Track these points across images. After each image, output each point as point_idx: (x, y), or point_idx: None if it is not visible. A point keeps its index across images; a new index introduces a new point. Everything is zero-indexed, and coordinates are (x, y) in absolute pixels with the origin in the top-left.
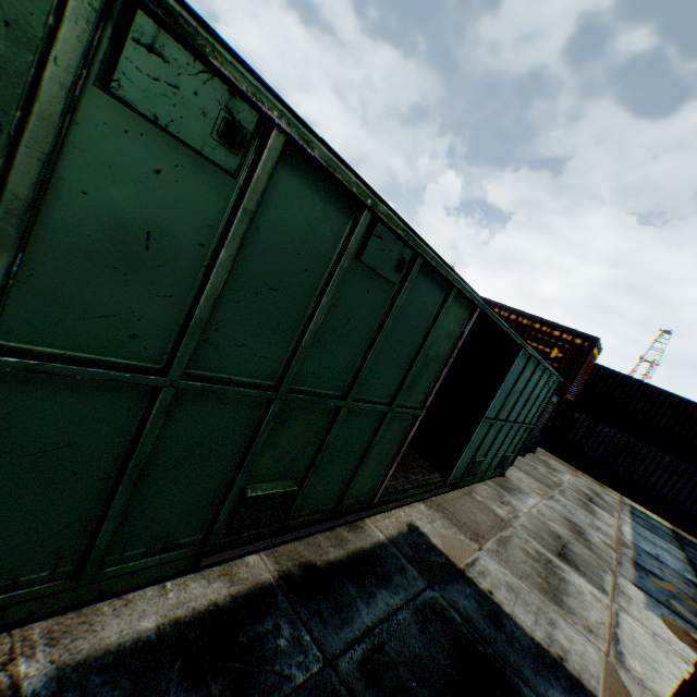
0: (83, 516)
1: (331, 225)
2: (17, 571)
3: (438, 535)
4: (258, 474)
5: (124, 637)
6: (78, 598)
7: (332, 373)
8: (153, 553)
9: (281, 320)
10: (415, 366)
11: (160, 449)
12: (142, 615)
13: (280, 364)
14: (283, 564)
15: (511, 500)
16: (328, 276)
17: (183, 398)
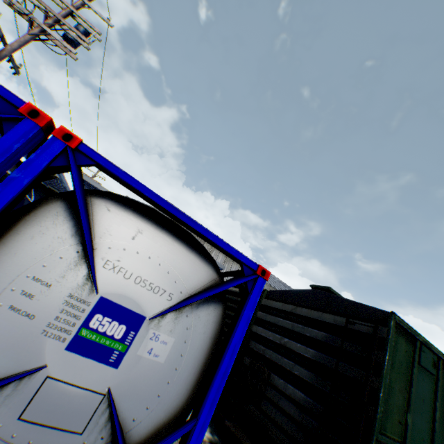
0: None
1: None
2: None
3: None
4: None
5: None
6: None
7: None
8: None
9: None
10: None
11: None
12: None
13: None
14: None
15: None
16: None
17: None
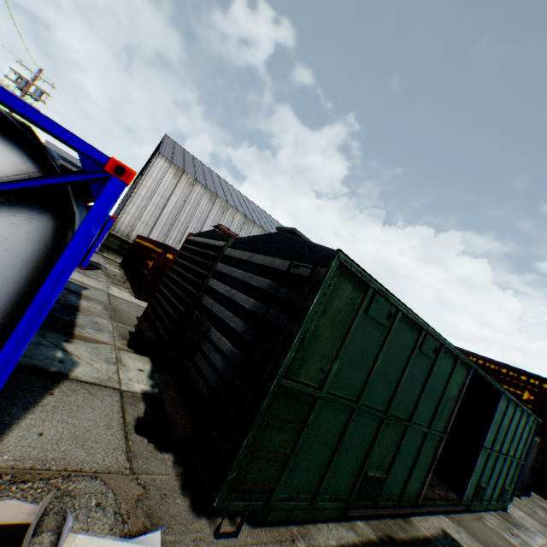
0: (320, 467)
1: (410, 338)
2: (300, 490)
3: (466, 543)
4: (371, 461)
5: (327, 545)
6: (308, 516)
7: (404, 405)
8: (331, 499)
9: (390, 379)
10: (441, 403)
11: (346, 438)
12: (328, 536)
13: (387, 400)
14: (377, 531)
15: (518, 533)
16: (407, 358)
17: (357, 414)
